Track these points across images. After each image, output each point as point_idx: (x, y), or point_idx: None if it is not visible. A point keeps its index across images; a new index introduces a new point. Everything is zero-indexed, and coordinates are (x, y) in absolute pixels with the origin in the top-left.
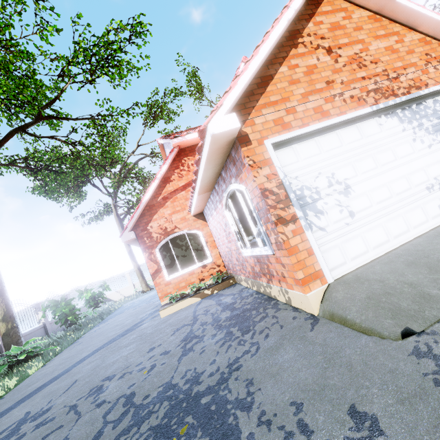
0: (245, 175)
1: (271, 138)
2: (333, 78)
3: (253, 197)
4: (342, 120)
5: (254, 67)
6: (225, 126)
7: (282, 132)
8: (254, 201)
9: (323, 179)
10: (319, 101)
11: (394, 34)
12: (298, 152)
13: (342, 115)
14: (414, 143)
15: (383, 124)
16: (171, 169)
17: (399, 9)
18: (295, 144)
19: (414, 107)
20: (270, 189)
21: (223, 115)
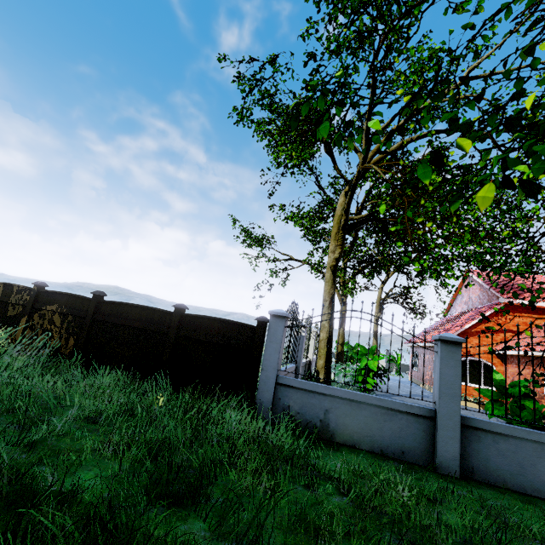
0: None
1: None
2: None
3: None
4: None
5: None
6: None
7: None
8: None
9: None
10: None
11: None
12: None
13: None
14: None
15: None
16: (491, 315)
17: None
18: None
19: None
20: None
21: None
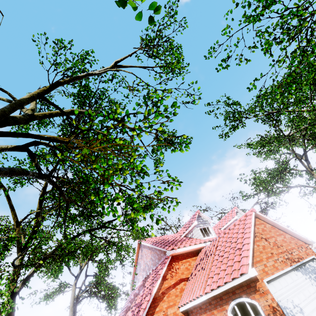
0: (257, 296)
1: (265, 279)
2: (272, 251)
3: (264, 309)
4: (284, 272)
5: (251, 247)
6: (253, 273)
7: (267, 276)
8: (265, 312)
9: (290, 303)
10: (272, 262)
11: (281, 234)
12: (275, 286)
13: (282, 269)
14: (313, 286)
15: (297, 274)
16: (166, 270)
17: (280, 226)
18: (272, 281)
19: (303, 267)
20: (275, 307)
21: (251, 268)
